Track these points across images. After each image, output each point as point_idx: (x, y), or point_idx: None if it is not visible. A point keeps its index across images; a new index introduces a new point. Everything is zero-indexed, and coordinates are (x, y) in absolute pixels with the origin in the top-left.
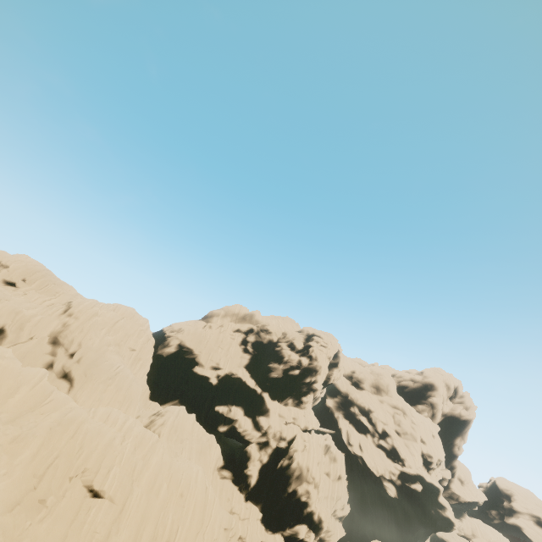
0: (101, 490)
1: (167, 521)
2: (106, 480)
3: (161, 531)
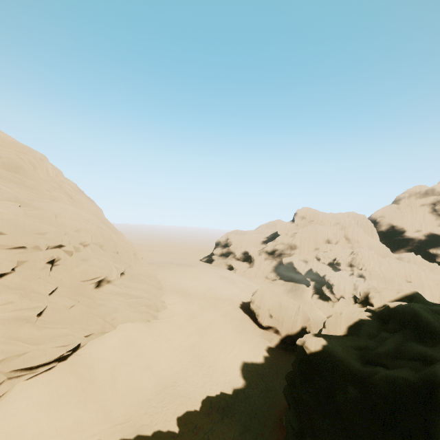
0: (411, 280)
1: (436, 291)
2: (411, 278)
3: (435, 294)
